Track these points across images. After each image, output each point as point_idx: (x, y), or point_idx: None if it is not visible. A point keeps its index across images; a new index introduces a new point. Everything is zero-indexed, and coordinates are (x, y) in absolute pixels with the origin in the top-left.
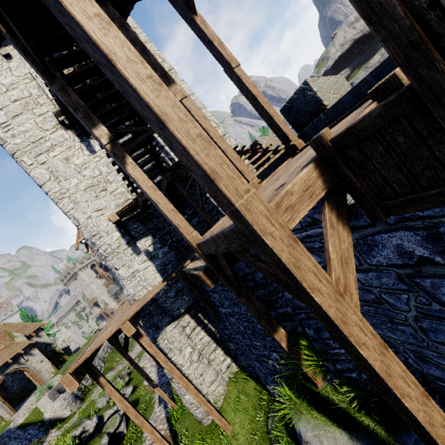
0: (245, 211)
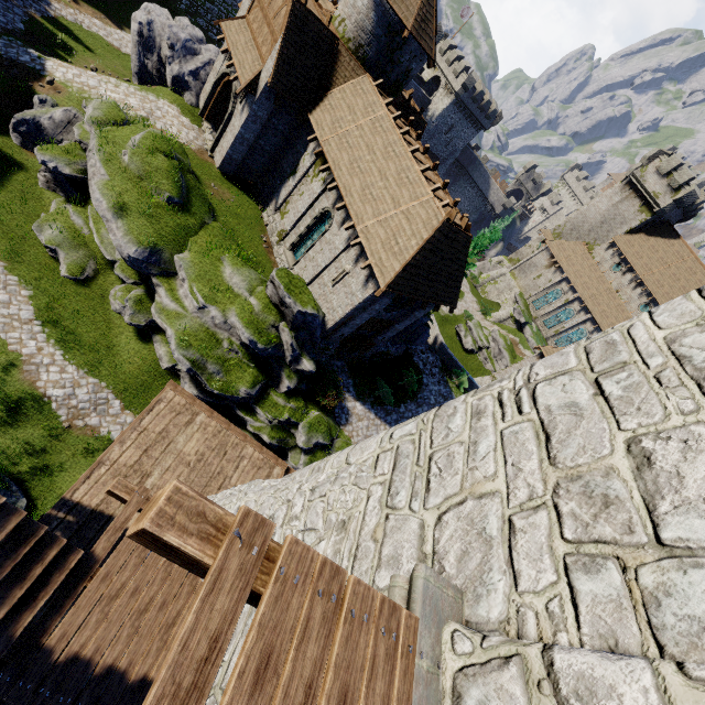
0: None
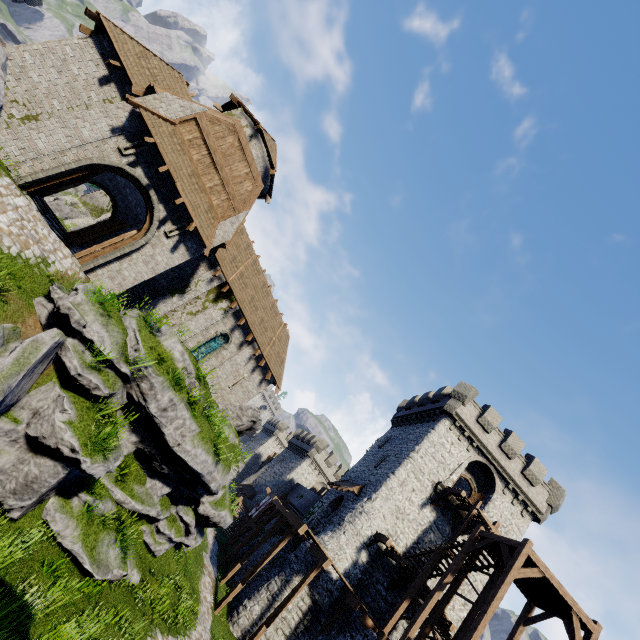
0: None
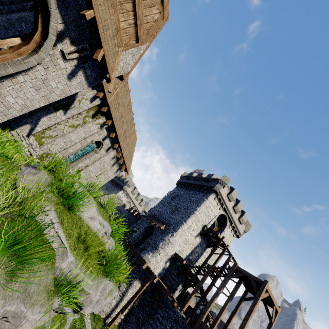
0: None
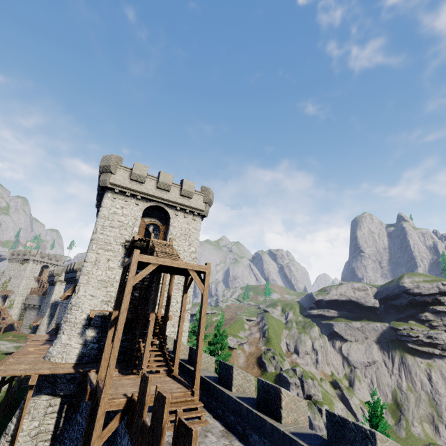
0: (102, 398)
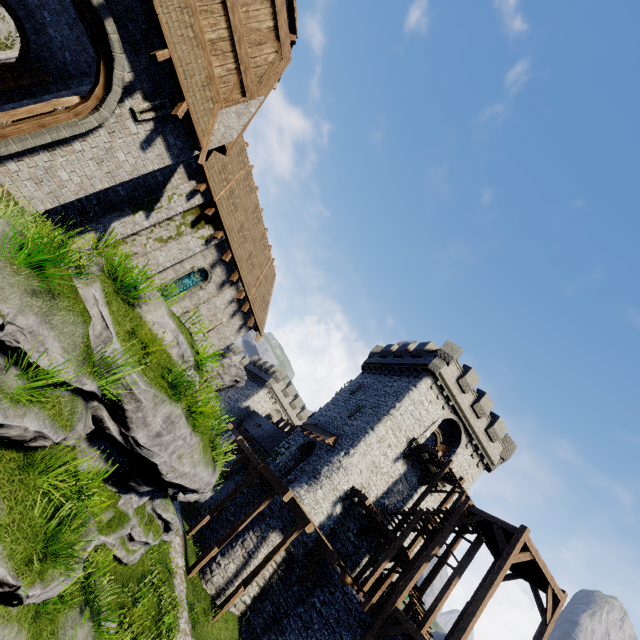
0: None
